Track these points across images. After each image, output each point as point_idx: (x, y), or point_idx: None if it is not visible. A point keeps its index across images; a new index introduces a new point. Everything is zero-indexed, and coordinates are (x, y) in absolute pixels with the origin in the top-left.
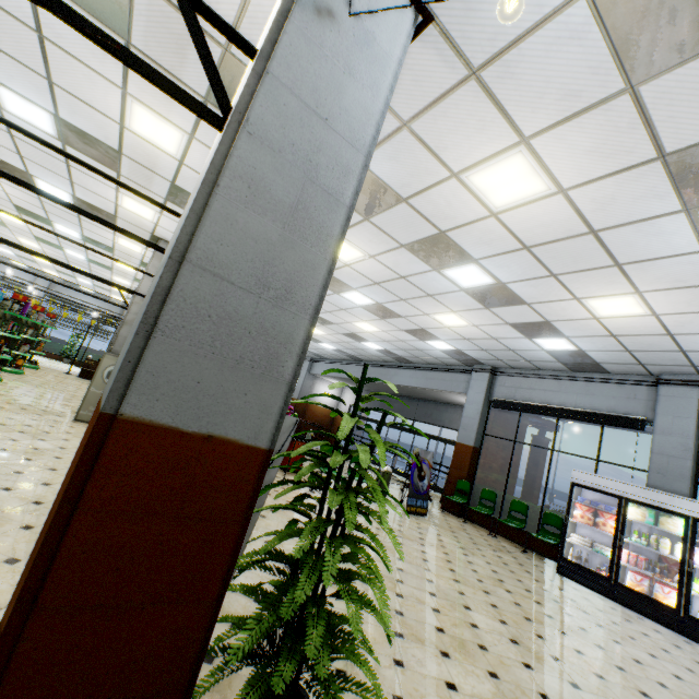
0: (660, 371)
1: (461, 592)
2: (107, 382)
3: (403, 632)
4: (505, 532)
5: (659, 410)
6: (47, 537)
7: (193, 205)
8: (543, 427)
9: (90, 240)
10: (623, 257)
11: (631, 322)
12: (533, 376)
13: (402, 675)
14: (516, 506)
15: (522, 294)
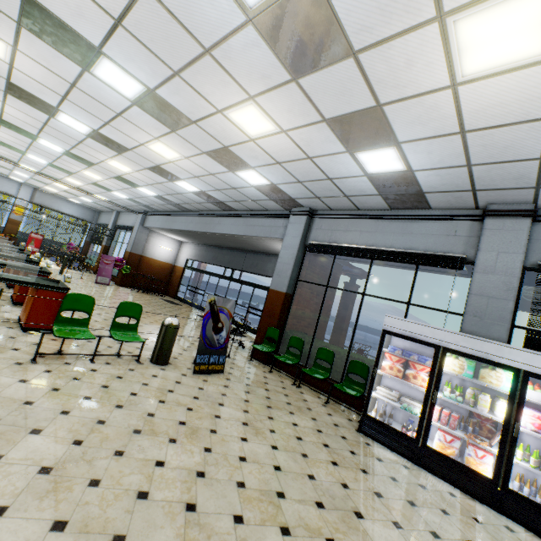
0: (489, 201)
1: None
2: None
3: None
4: (310, 379)
5: (483, 245)
6: None
7: None
8: (354, 275)
9: None
10: None
11: (506, 90)
12: (351, 217)
13: None
14: (322, 354)
15: (348, 16)
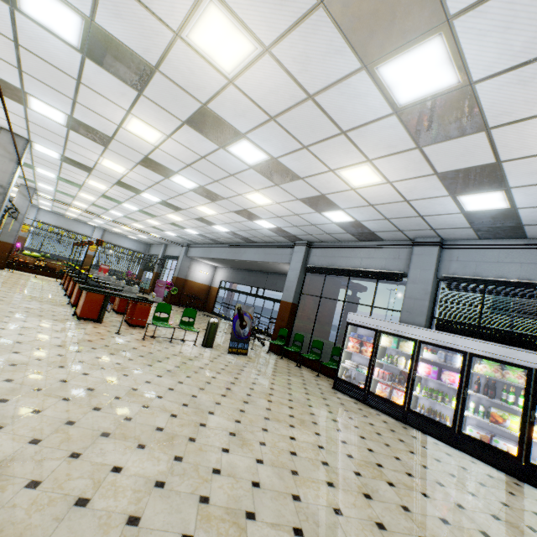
0: (414, 236)
1: (218, 403)
2: None
3: (113, 433)
4: (309, 364)
5: (412, 265)
6: None
7: None
8: (354, 289)
9: None
10: (343, 123)
11: (378, 191)
12: (335, 246)
13: (66, 464)
14: (316, 344)
15: (293, 168)
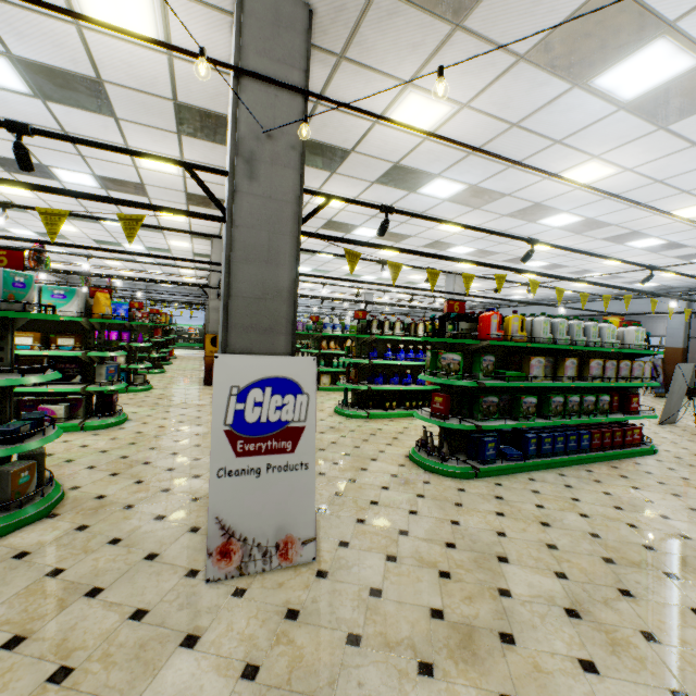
0: None
1: None
2: None
3: None
4: None
5: None
6: None
7: None
8: None
9: (379, 279)
10: None
11: None
12: None
13: None
14: None
15: None
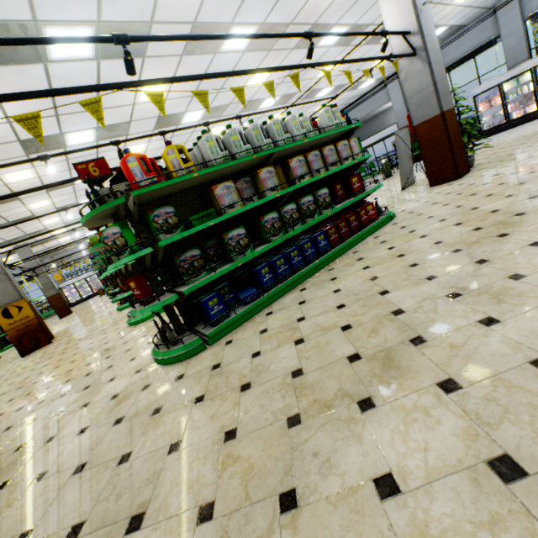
0: (494, 4)
1: None
2: (416, 122)
3: None
4: None
5: (500, 27)
6: (445, 133)
7: (430, 73)
8: None
9: None
10: None
11: None
12: None
13: None
14: None
15: None
